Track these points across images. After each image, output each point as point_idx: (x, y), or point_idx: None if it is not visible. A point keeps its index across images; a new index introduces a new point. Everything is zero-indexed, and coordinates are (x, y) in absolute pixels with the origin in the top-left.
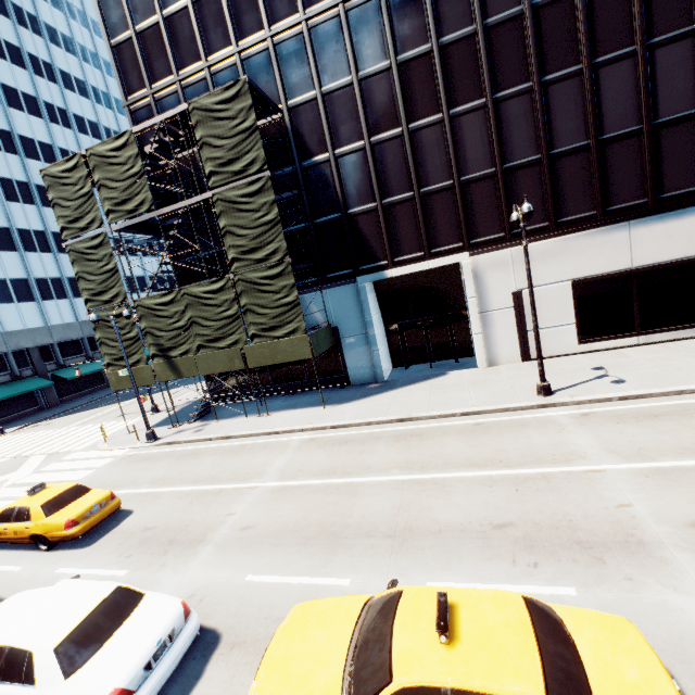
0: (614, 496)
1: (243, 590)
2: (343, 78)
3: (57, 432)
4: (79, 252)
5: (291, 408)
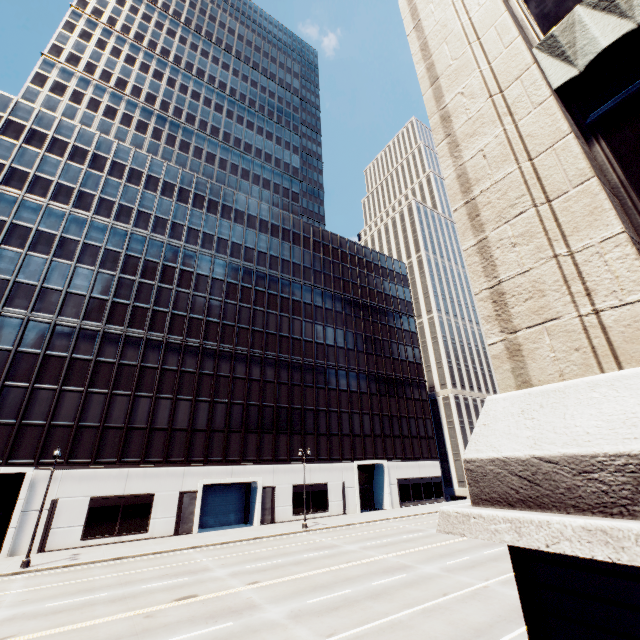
0: (2, 599)
1: None
2: (7, 346)
3: None
4: None
5: None
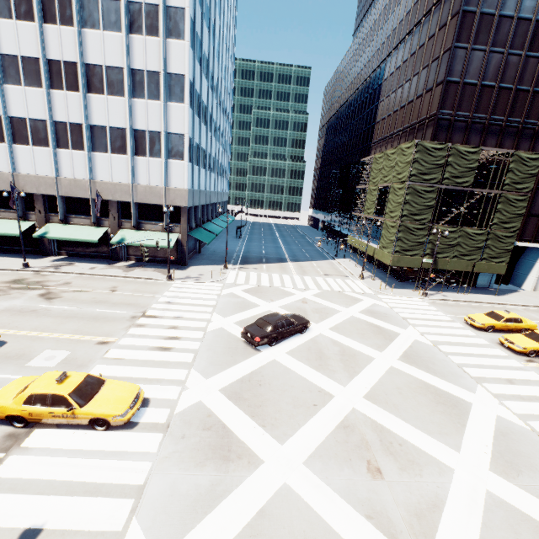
0: None
1: None
2: None
3: (299, 278)
4: (416, 190)
5: (473, 293)
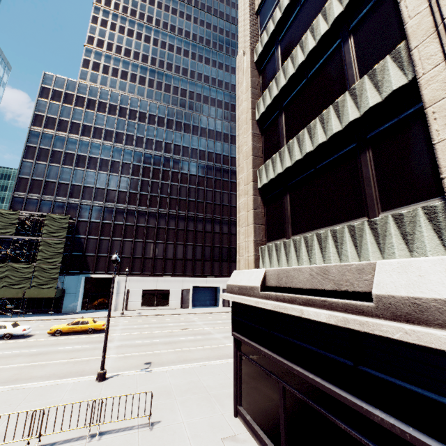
0: (118, 323)
1: (36, 332)
2: (98, 220)
3: None
4: None
5: (34, 316)
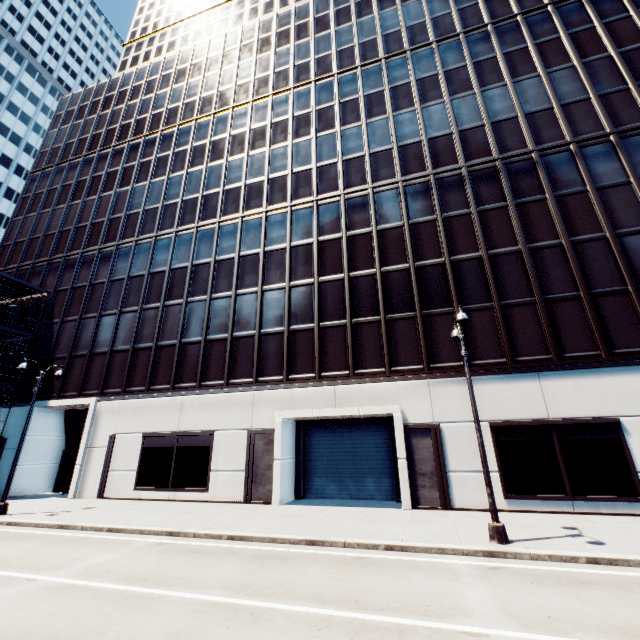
0: None
1: None
2: (85, 282)
3: None
4: None
5: None
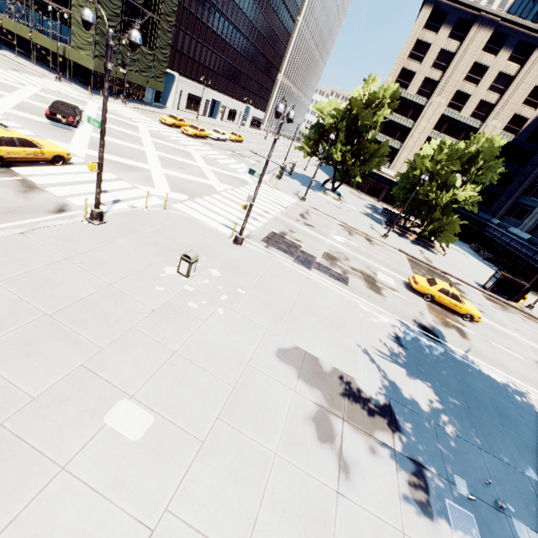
0: None
1: None
2: None
3: None
4: None
5: (148, 106)
